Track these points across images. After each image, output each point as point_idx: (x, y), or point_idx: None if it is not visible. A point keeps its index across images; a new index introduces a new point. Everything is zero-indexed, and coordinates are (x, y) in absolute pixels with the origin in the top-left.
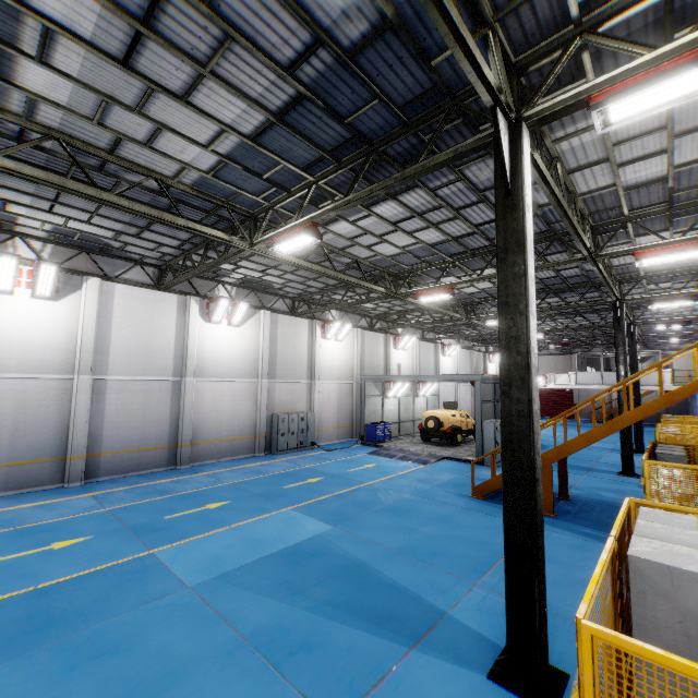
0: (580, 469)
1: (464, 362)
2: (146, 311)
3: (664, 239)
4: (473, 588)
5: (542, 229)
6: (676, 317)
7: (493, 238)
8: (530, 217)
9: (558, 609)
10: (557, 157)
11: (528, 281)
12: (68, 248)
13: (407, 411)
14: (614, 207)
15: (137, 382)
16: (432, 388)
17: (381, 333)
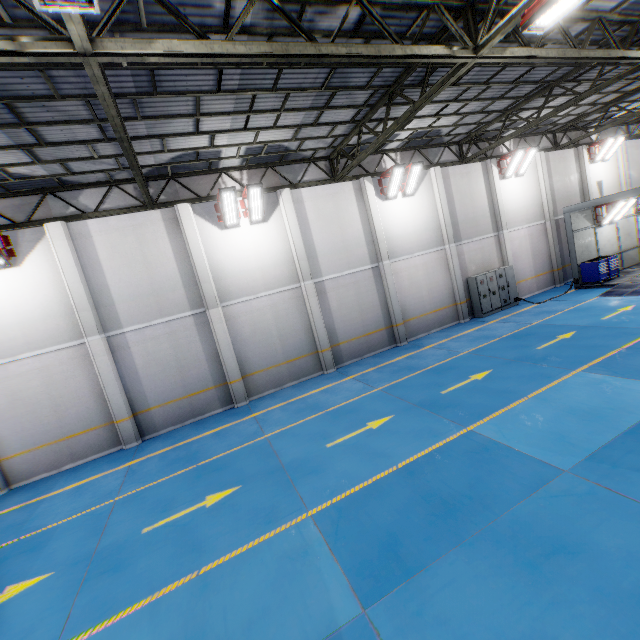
0: None
1: None
2: (331, 207)
3: None
4: None
5: None
6: None
7: None
8: None
9: None
10: None
11: None
12: (256, 169)
13: (627, 237)
14: None
15: (345, 277)
16: None
17: (568, 148)
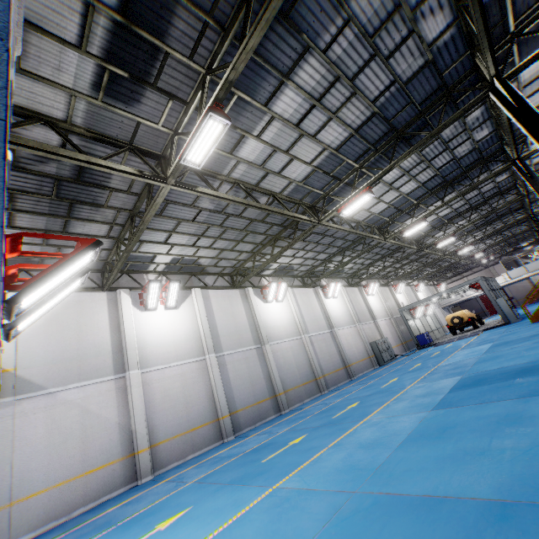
0: None
1: (428, 294)
2: (306, 299)
3: None
4: None
5: (494, 192)
6: None
7: (471, 203)
8: None
9: None
10: None
11: None
12: (274, 277)
13: (426, 326)
14: None
15: (319, 335)
16: (431, 308)
17: (385, 286)
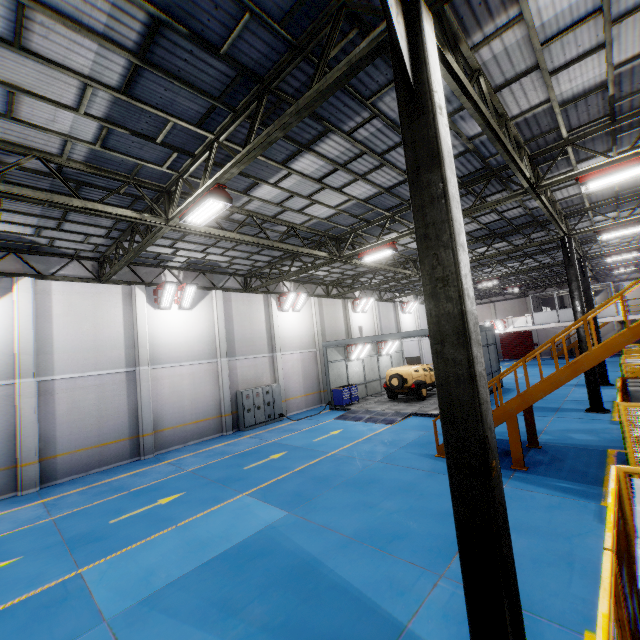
0: (547, 410)
1: (424, 317)
2: (89, 305)
3: (610, 157)
4: (439, 581)
5: (477, 167)
6: (625, 247)
7: None
8: (445, 122)
9: (541, 602)
10: (479, 69)
11: (450, 203)
12: None
13: (372, 371)
14: (551, 130)
15: (88, 378)
16: (394, 346)
17: (338, 298)
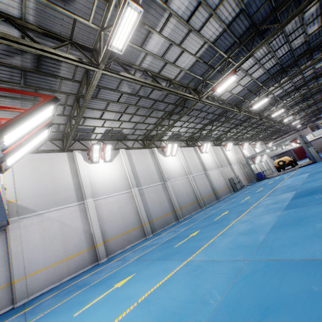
0: None
1: (261, 149)
2: (189, 154)
3: None
4: None
5: (312, 76)
6: None
7: (296, 85)
8: None
9: None
10: None
11: None
12: (169, 141)
13: (262, 168)
14: None
15: (198, 175)
16: (264, 157)
17: (236, 145)
